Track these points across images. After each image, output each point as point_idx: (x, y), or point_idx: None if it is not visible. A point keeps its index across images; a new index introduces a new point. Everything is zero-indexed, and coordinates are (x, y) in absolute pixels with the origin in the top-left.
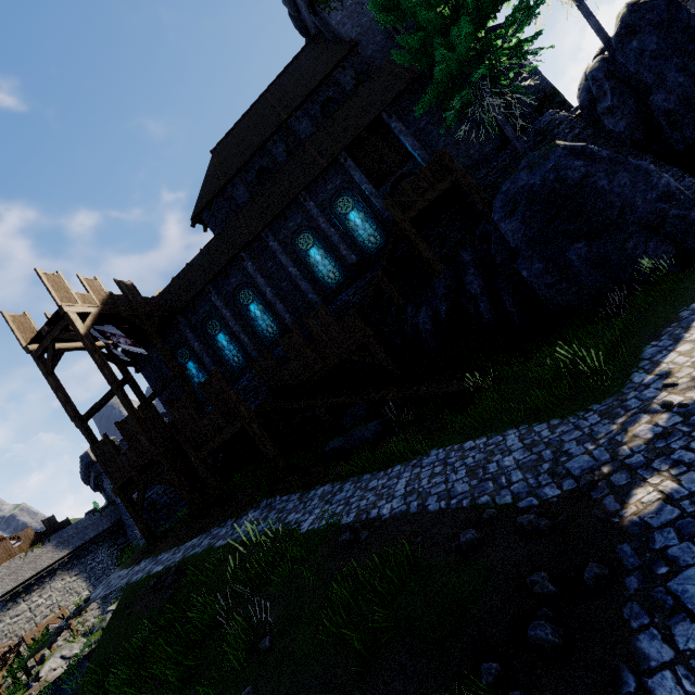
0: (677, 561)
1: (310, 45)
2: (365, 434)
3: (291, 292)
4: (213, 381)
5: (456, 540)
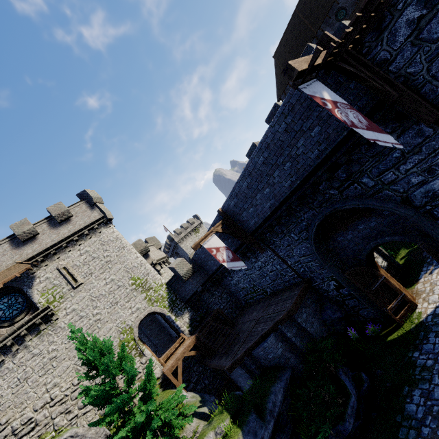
0: None
1: None
2: None
3: None
4: None
5: None
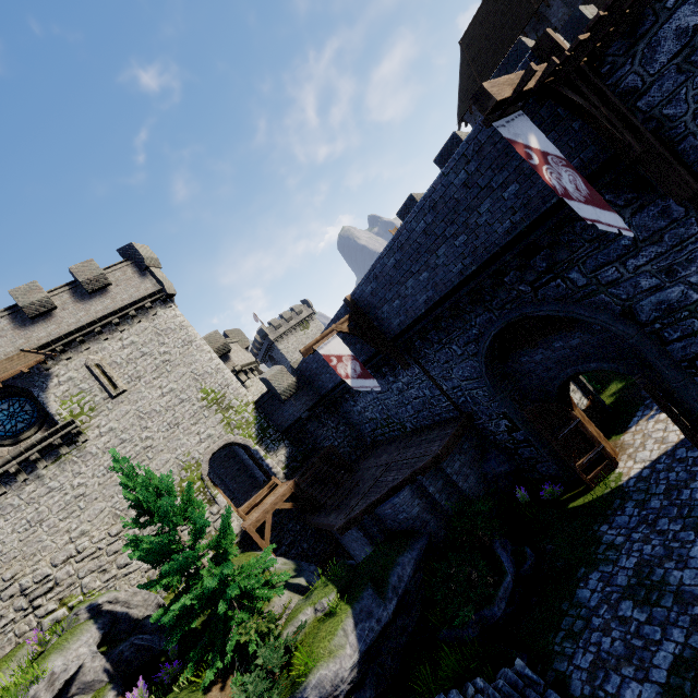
0: None
1: None
2: None
3: None
4: None
5: None
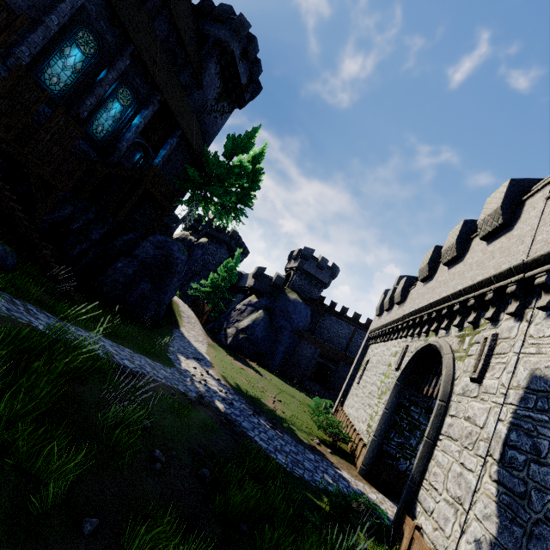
0: (240, 421)
1: (197, 24)
2: (11, 259)
3: (15, 6)
4: (1, 10)
5: (185, 399)
